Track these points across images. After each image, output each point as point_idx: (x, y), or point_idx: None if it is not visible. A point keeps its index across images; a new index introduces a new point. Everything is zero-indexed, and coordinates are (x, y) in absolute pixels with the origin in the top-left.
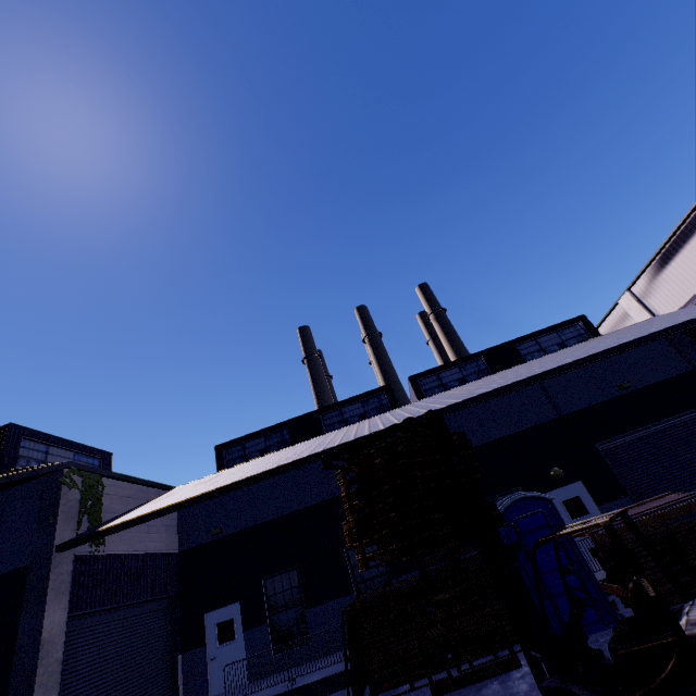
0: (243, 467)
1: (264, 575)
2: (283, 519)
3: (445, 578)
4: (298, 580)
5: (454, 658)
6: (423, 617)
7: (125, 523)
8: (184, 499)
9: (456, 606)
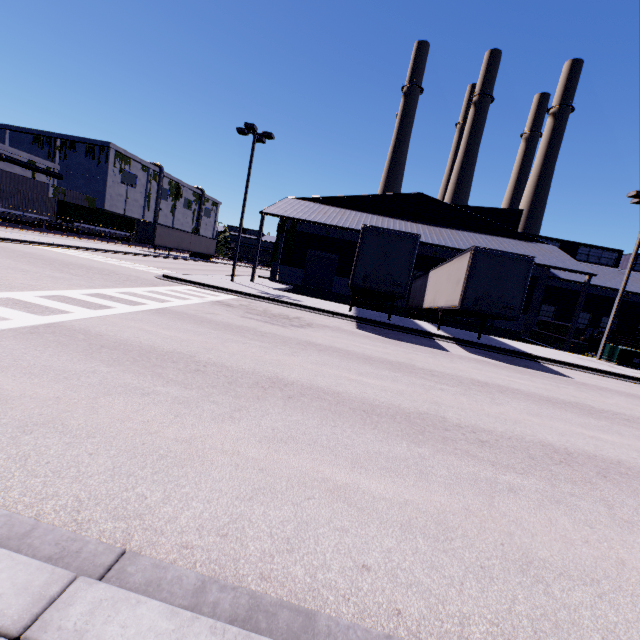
0: None
1: (543, 303)
2: (560, 289)
3: None
4: (553, 311)
5: None
6: (639, 346)
7: (573, 281)
8: (596, 285)
9: None
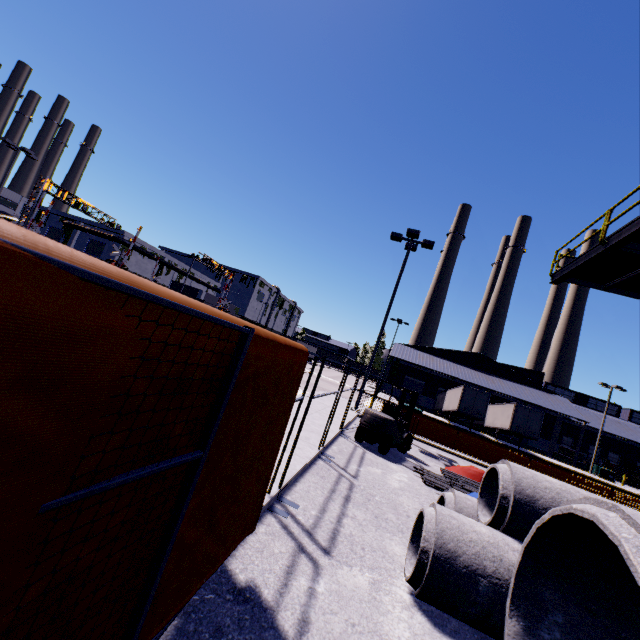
0: (581, 412)
1: (564, 435)
2: (575, 426)
3: (638, 474)
4: (572, 441)
5: (636, 484)
6: (632, 476)
7: (580, 423)
8: (596, 428)
9: (639, 479)
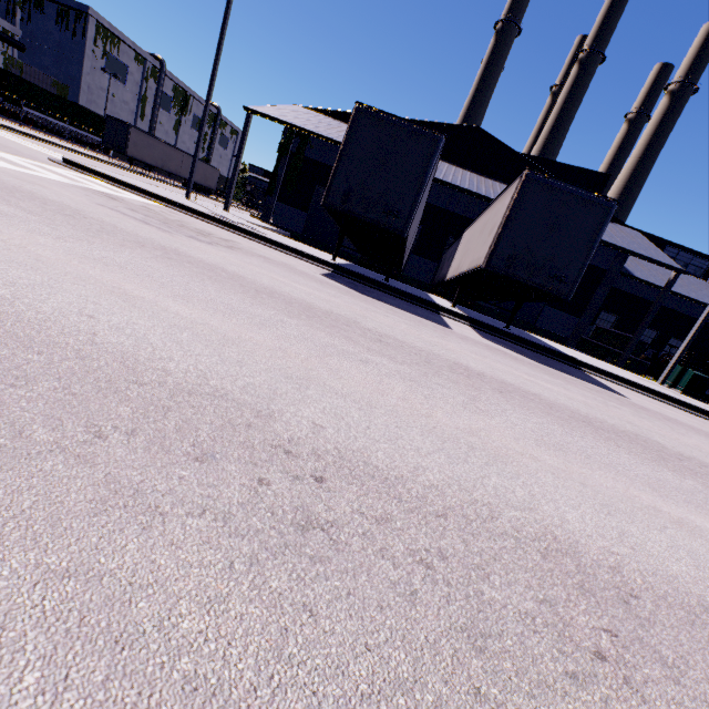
0: (652, 267)
1: (603, 310)
2: (629, 295)
3: None
4: (614, 321)
5: None
6: None
7: (650, 284)
8: (678, 293)
9: None
